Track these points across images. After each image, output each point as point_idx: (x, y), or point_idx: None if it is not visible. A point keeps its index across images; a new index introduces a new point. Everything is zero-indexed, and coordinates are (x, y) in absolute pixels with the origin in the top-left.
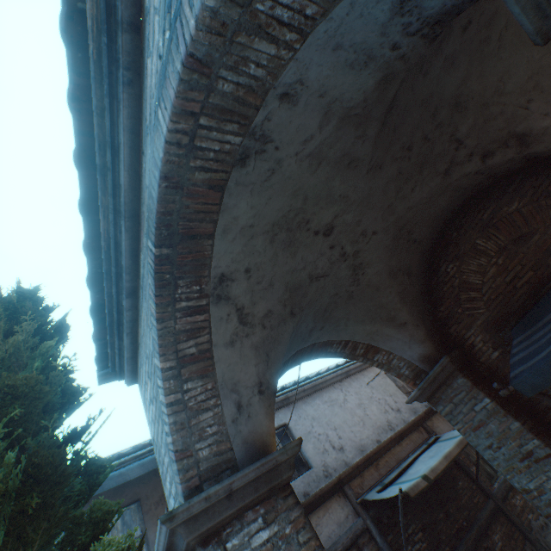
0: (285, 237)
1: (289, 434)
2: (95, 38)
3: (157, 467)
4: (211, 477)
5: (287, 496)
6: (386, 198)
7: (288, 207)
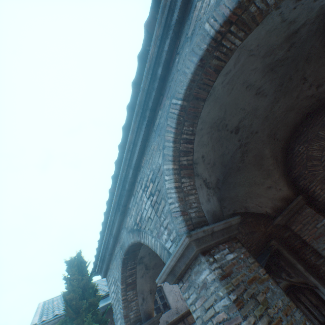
0: None
1: (162, 290)
2: (114, 204)
3: None
4: (134, 324)
5: None
6: None
7: None
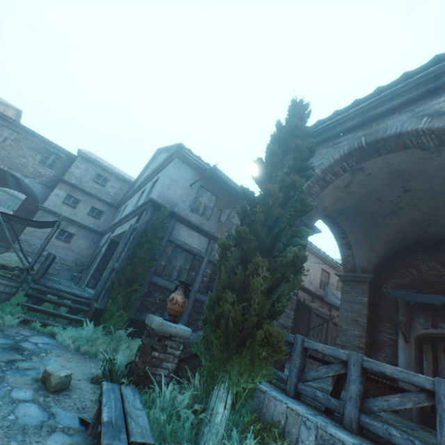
0: (394, 177)
1: None
2: (439, 68)
3: (228, 194)
4: None
5: (306, 237)
6: (442, 203)
7: (410, 171)
